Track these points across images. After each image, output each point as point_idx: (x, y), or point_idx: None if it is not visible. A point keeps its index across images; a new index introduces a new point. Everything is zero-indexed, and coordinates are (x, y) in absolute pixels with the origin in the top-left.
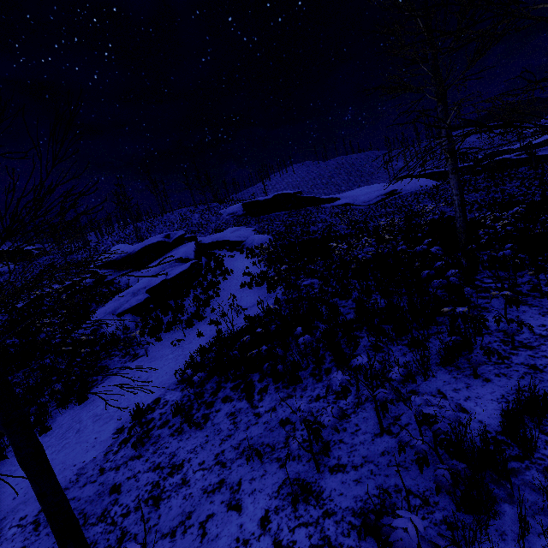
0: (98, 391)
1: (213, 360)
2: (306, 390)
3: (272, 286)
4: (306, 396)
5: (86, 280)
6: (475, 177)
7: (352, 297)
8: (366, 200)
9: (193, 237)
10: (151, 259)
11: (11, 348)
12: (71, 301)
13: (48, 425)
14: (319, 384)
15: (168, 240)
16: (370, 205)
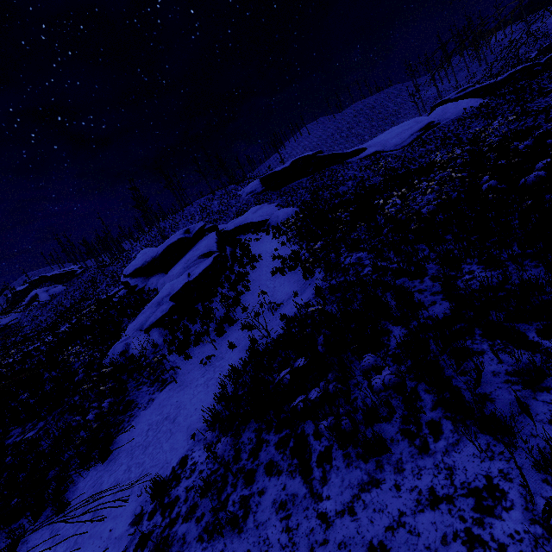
0: (123, 439)
1: (246, 397)
2: (403, 470)
3: (308, 270)
4: (406, 487)
5: (120, 292)
6: (537, 79)
7: (428, 273)
8: (399, 143)
9: (214, 227)
10: (176, 258)
11: (49, 382)
12: (102, 321)
13: (68, 496)
14: (427, 461)
15: (188, 235)
16: (404, 148)
